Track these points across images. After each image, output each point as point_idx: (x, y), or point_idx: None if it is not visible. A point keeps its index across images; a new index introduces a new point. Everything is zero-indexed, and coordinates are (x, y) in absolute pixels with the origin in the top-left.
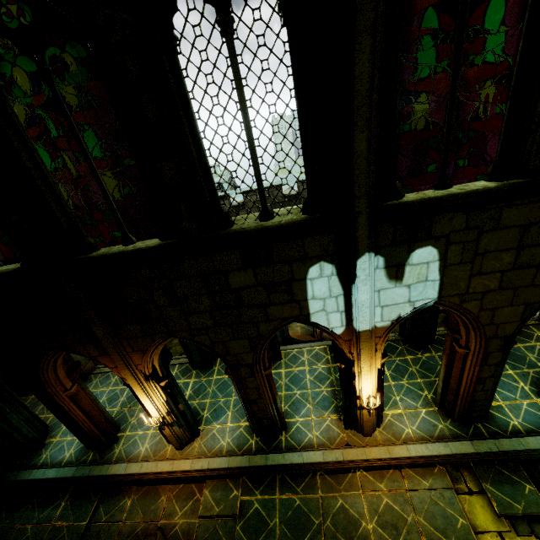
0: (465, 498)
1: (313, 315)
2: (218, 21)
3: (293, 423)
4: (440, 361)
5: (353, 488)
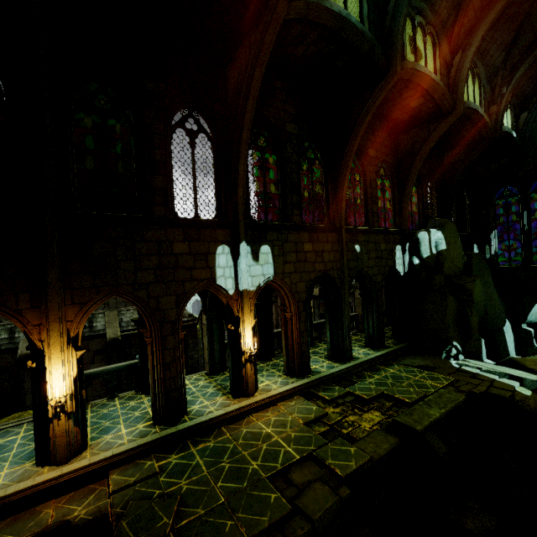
0: (313, 402)
1: (218, 279)
2: (191, 142)
3: (192, 410)
4: (281, 362)
5: (251, 422)
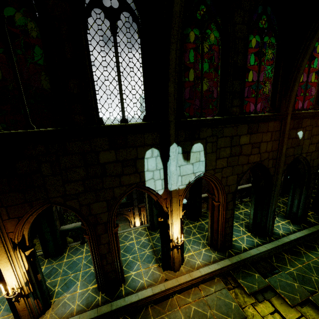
0: (232, 291)
1: (147, 182)
2: (110, 26)
3: (129, 277)
4: (206, 224)
5: (173, 307)
